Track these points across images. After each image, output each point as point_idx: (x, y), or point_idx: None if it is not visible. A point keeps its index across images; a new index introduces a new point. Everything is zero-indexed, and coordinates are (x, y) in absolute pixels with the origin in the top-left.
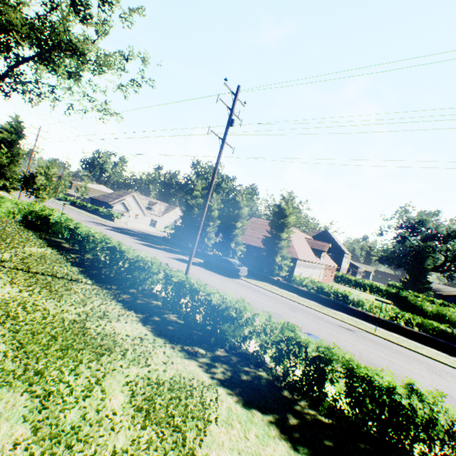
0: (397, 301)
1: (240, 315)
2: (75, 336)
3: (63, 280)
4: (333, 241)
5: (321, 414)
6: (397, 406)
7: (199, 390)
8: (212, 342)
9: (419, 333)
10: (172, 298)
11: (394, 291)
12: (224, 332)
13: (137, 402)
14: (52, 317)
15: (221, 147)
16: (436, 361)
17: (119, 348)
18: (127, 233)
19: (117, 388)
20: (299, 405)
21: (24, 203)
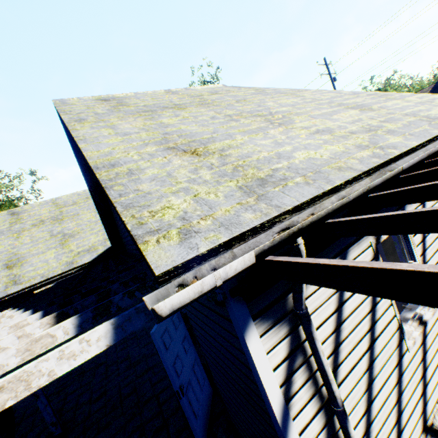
0: None
1: None
2: None
3: None
4: None
5: None
6: None
7: None
8: None
9: None
10: None
11: None
12: None
13: None
14: None
15: None
16: None
17: None
18: None
19: None
20: None
21: None
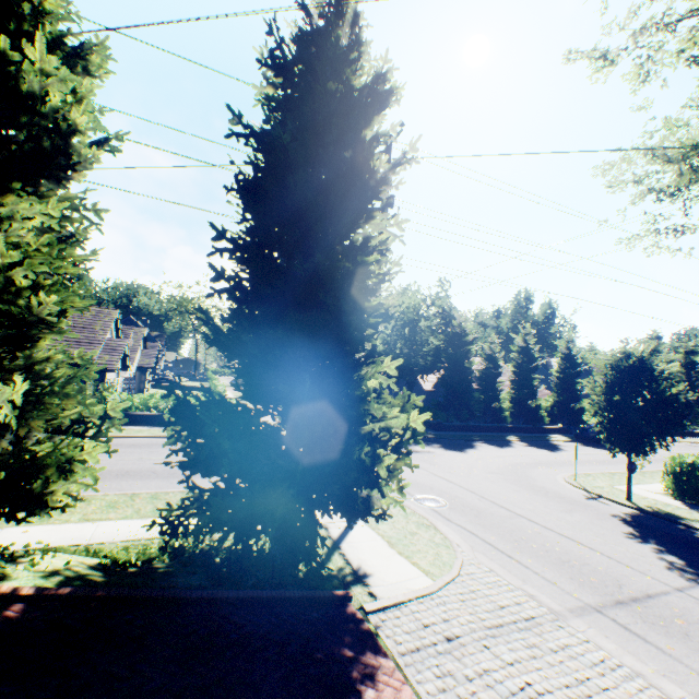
0: None
1: None
2: None
3: None
4: None
5: None
6: None
7: None
8: None
9: None
10: None
11: None
12: None
13: None
14: None
15: None
16: None
17: None
18: (442, 442)
19: None
20: None
21: None
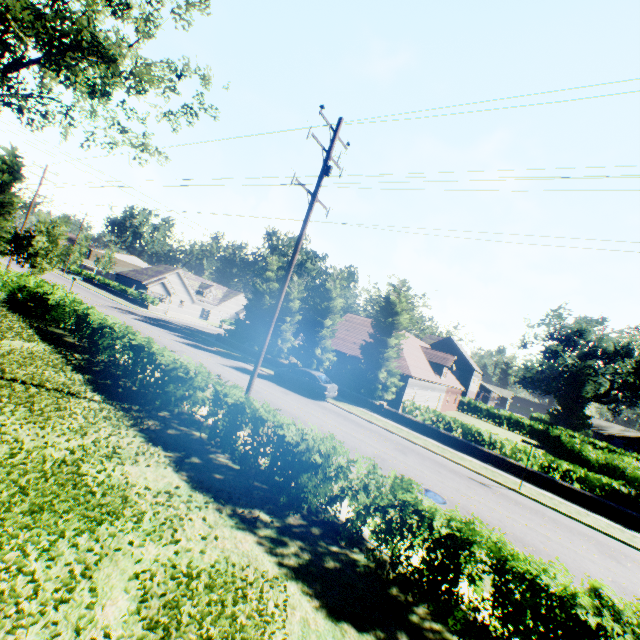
0: (545, 441)
1: (328, 463)
2: (60, 488)
3: (54, 393)
4: (458, 352)
5: (451, 630)
6: (578, 628)
7: (258, 587)
8: (282, 502)
9: (582, 492)
10: (223, 429)
11: (541, 427)
12: (302, 487)
13: (151, 611)
14: (26, 454)
15: (311, 205)
16: (608, 536)
17: (131, 509)
18: (165, 326)
19: (119, 585)
20: (416, 613)
21: (12, 274)
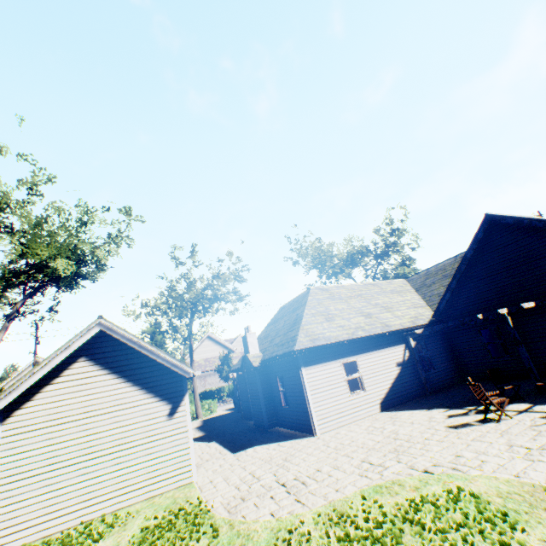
0: None
1: None
2: None
3: None
4: None
5: None
6: None
7: None
8: None
9: None
10: None
11: None
12: None
13: None
14: None
15: None
16: None
17: None
18: None
19: None
20: None
21: None
